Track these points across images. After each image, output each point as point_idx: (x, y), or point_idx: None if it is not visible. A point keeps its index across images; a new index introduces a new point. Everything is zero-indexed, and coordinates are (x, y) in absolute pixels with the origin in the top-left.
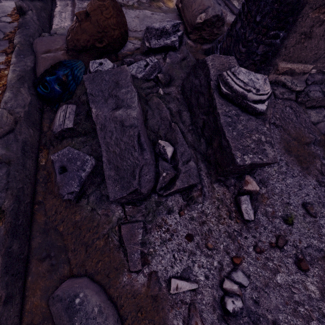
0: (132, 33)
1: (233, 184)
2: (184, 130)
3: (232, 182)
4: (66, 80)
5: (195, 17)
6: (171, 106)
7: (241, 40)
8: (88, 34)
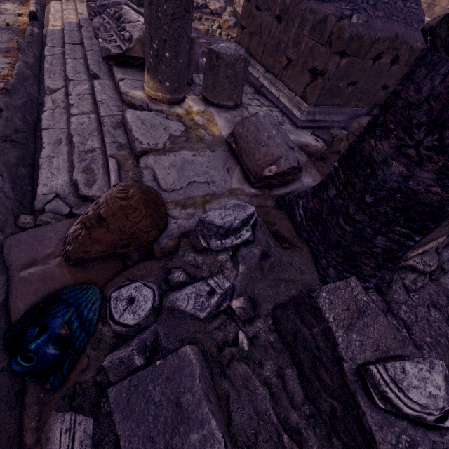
0: (170, 194)
1: None
2: (301, 426)
3: None
4: (68, 332)
5: (261, 168)
6: (266, 372)
7: (341, 212)
8: (103, 244)
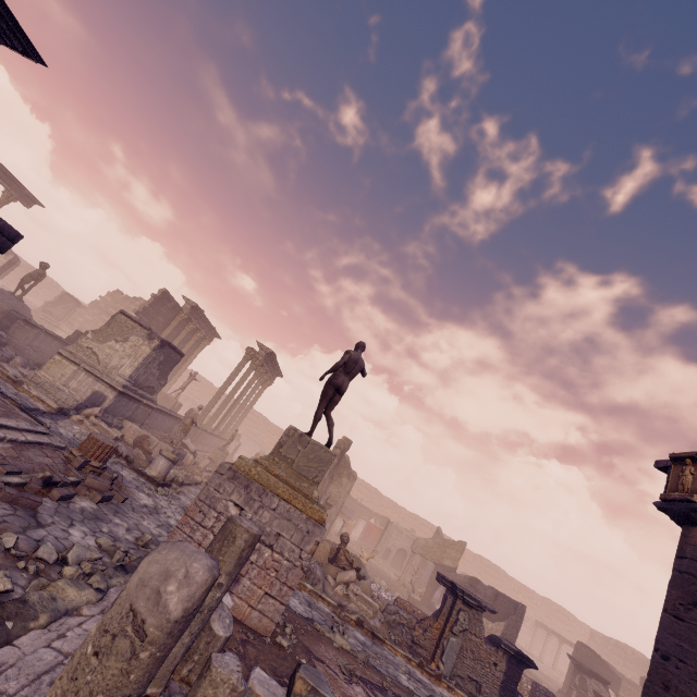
0: None
1: (1, 348)
2: None
3: (0, 347)
4: None
5: None
6: None
7: None
8: None
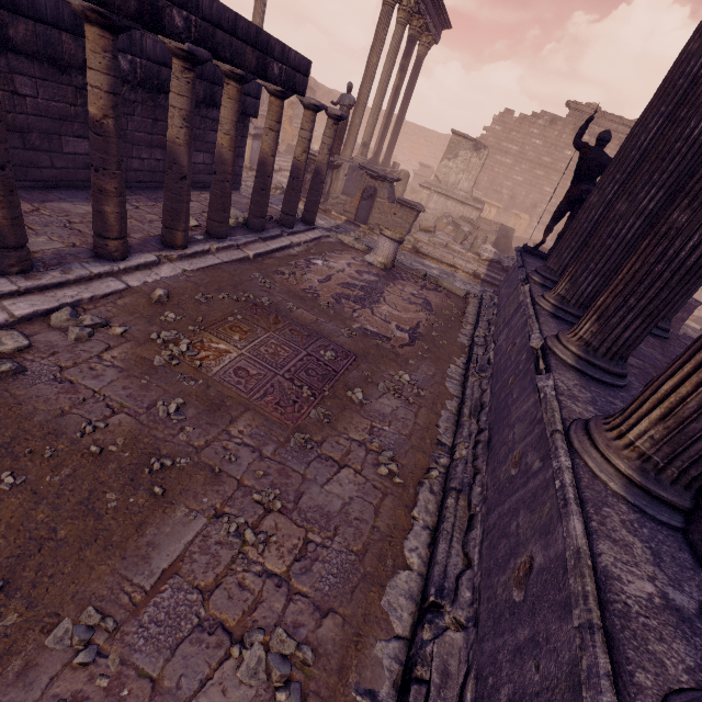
0: None
1: None
2: None
3: None
4: None
5: None
6: None
7: None
8: None
